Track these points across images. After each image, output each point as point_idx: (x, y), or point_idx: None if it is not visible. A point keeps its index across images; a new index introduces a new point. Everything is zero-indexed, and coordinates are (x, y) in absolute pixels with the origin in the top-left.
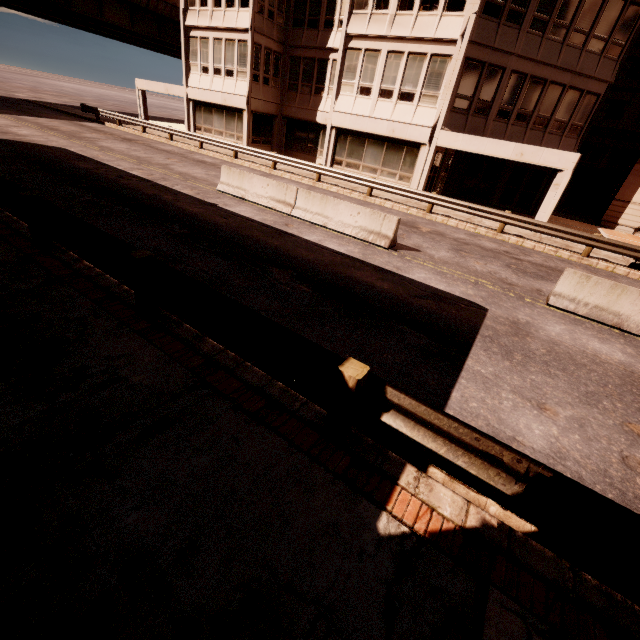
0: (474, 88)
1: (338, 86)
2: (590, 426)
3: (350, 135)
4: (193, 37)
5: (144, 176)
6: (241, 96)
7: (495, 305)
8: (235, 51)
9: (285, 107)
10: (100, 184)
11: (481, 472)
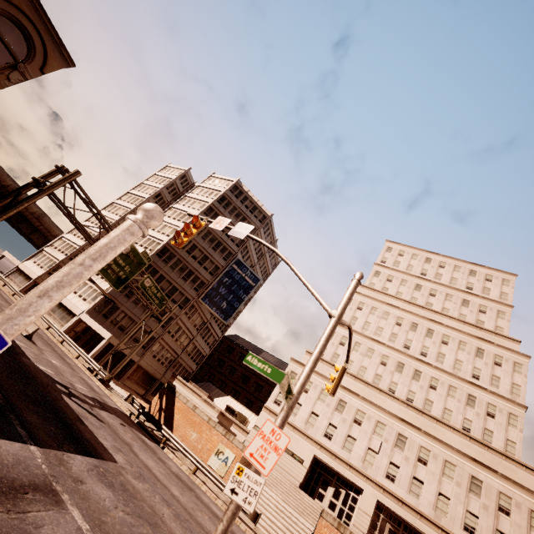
0: (106, 307)
1: None
2: None
3: (59, 304)
4: (43, 253)
5: None
6: (37, 275)
7: None
8: (51, 263)
9: None
10: None
11: None
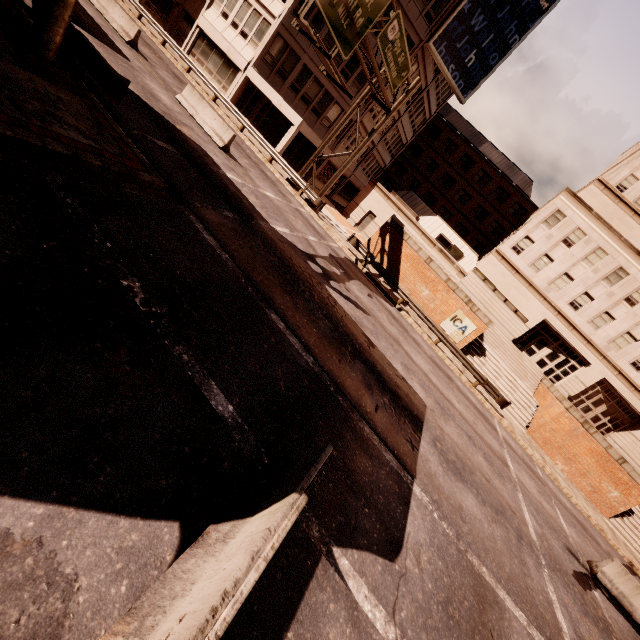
0: (280, 56)
1: (212, 1)
2: None
3: (207, 40)
4: None
5: None
6: None
7: (141, 70)
8: None
9: (187, 3)
10: None
11: None
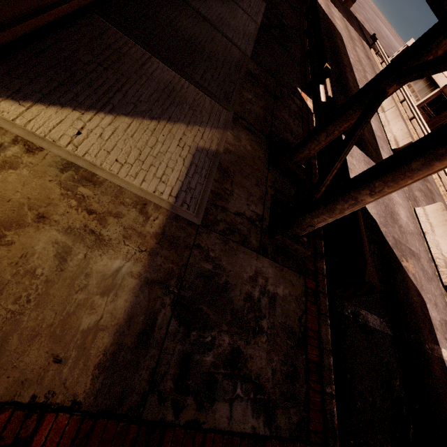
0: None
1: None
2: (355, 168)
3: None
4: None
5: (352, 62)
6: None
7: None
8: None
9: None
10: (335, 48)
11: (322, 97)
